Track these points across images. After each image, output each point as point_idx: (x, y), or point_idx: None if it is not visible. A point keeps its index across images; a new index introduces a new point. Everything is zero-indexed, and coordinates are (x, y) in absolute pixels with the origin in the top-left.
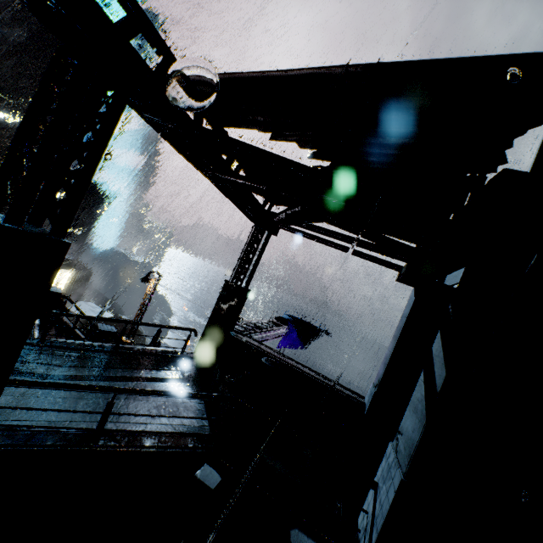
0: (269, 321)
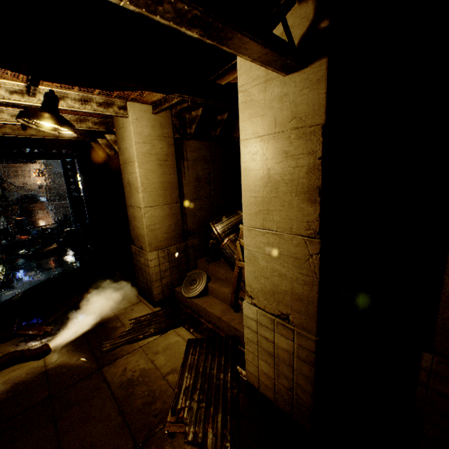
0: None
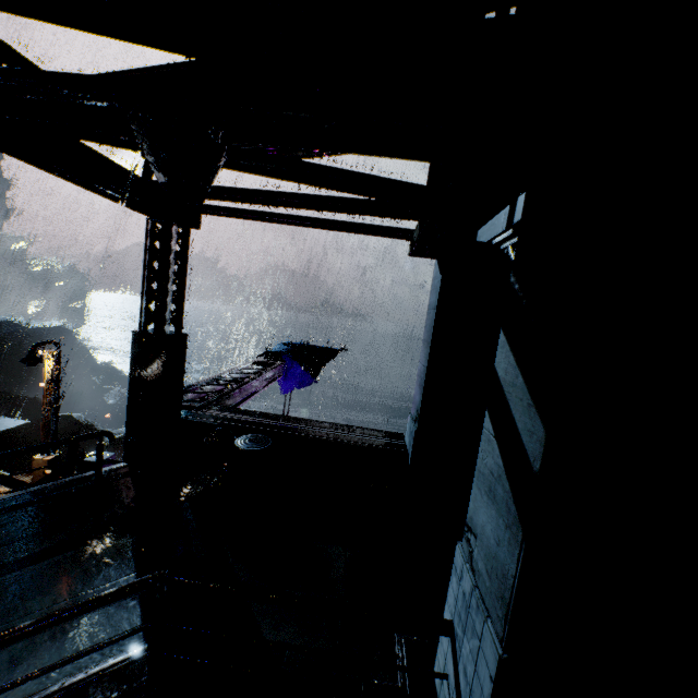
0: (253, 364)
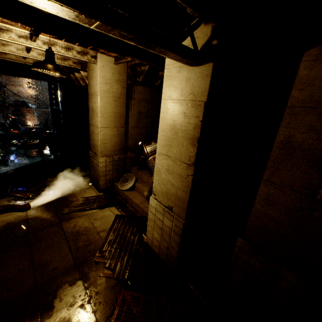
0: None
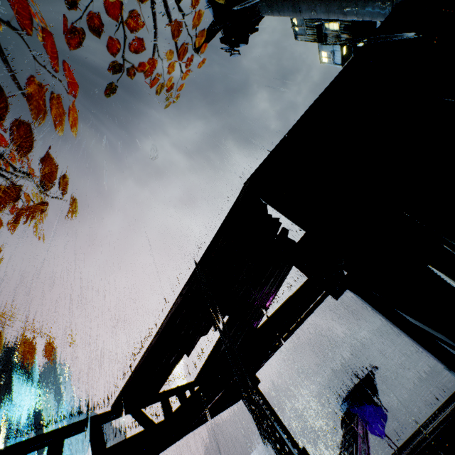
0: (345, 436)
